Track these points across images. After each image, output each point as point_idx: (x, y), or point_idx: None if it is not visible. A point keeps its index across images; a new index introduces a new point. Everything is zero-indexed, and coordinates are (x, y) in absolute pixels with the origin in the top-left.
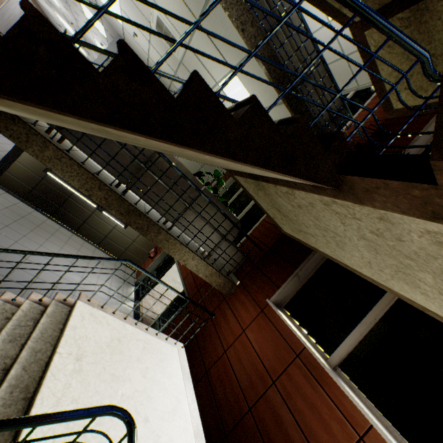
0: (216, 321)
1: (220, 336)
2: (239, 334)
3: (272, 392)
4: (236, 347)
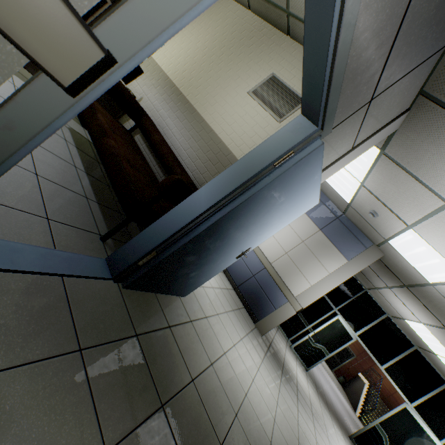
0: (373, 370)
1: (377, 375)
2: (384, 377)
3: (396, 392)
4: (384, 380)
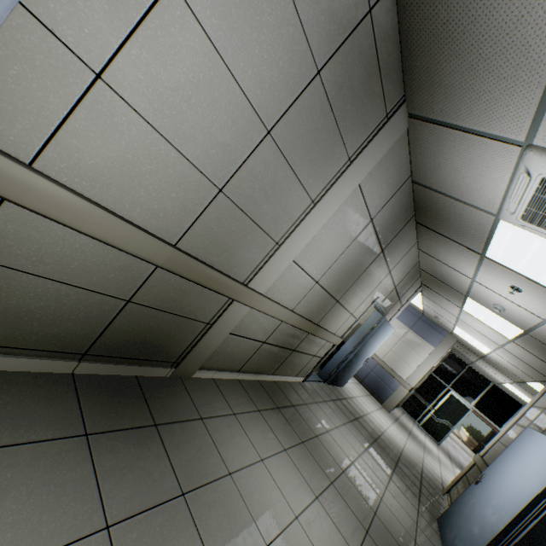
0: None
1: None
2: None
3: None
4: None
